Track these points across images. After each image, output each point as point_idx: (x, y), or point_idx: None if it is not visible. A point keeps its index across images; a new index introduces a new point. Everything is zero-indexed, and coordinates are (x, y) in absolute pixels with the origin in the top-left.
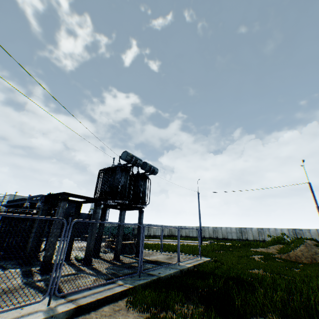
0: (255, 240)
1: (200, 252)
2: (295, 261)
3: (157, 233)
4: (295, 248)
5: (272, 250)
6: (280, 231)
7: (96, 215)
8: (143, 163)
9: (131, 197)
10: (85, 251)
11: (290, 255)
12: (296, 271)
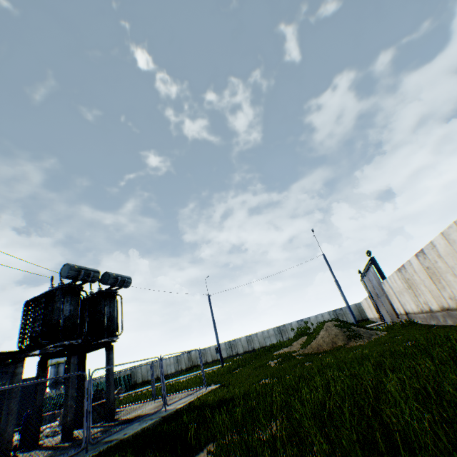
0: None
1: (204, 381)
2: (317, 352)
3: (169, 370)
4: (317, 336)
5: (296, 347)
6: (322, 316)
7: (18, 378)
8: (105, 275)
9: (86, 331)
10: None
11: (314, 346)
12: (307, 365)
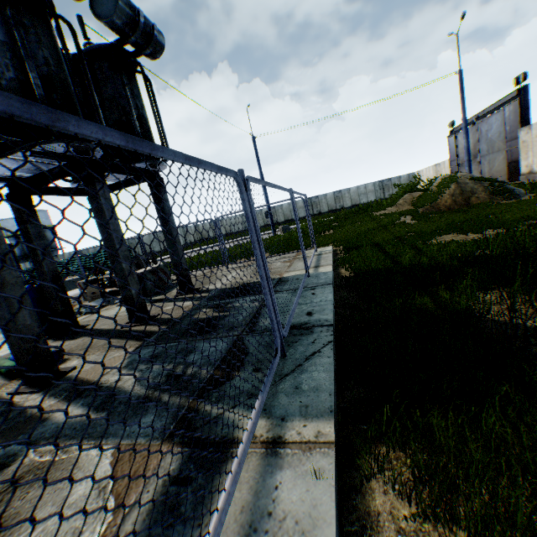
0: (332, 211)
1: (314, 242)
2: (448, 211)
3: None
4: (444, 192)
5: (407, 207)
6: (365, 188)
7: None
8: None
9: None
10: (11, 349)
11: (437, 205)
12: (500, 218)
